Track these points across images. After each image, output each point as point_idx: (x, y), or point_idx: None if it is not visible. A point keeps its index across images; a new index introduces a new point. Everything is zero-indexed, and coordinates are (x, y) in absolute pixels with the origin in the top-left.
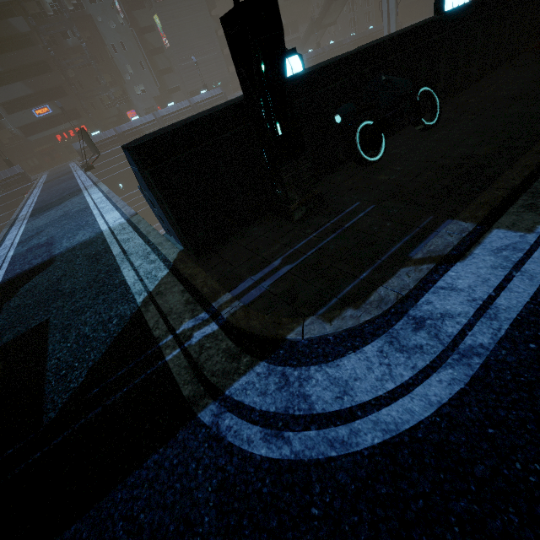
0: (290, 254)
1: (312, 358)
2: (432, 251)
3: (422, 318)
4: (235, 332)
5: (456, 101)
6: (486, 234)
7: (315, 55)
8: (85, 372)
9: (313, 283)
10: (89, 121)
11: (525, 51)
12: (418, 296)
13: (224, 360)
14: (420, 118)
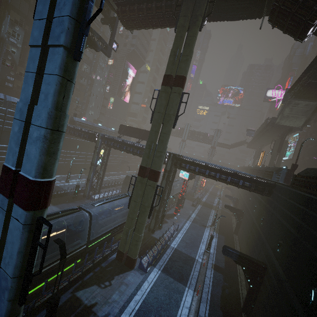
0: None
1: None
2: None
3: None
4: None
5: None
6: None
7: None
8: None
9: None
10: None
11: None
12: None
13: None
14: None
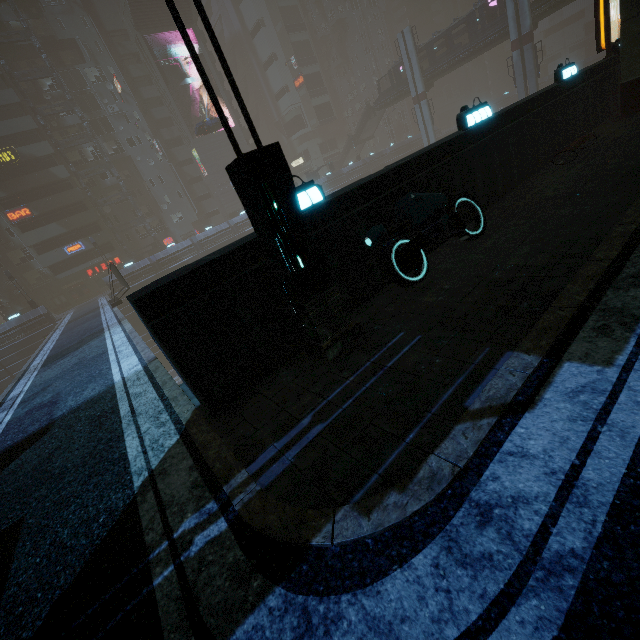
0: (322, 408)
1: (345, 578)
2: (492, 397)
3: (488, 505)
4: (248, 533)
5: (502, 205)
6: (556, 370)
7: (357, 167)
8: (47, 609)
9: (348, 450)
10: (123, 253)
11: (564, 151)
12: (481, 467)
13: (228, 585)
14: (463, 229)
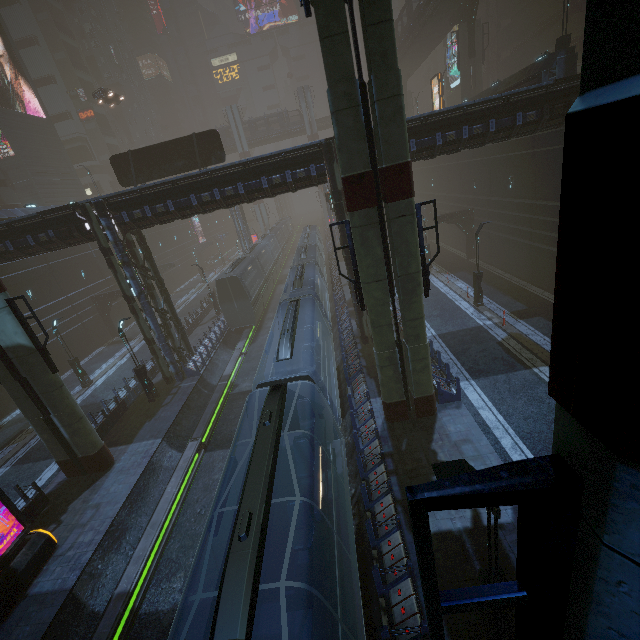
0: None
1: None
2: None
3: None
4: None
5: None
6: None
7: None
8: None
9: None
10: None
11: None
12: None
13: None
14: None
